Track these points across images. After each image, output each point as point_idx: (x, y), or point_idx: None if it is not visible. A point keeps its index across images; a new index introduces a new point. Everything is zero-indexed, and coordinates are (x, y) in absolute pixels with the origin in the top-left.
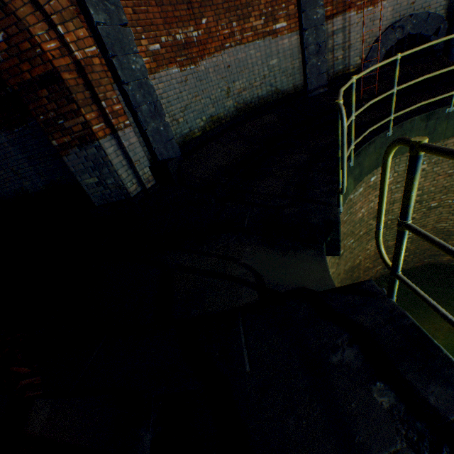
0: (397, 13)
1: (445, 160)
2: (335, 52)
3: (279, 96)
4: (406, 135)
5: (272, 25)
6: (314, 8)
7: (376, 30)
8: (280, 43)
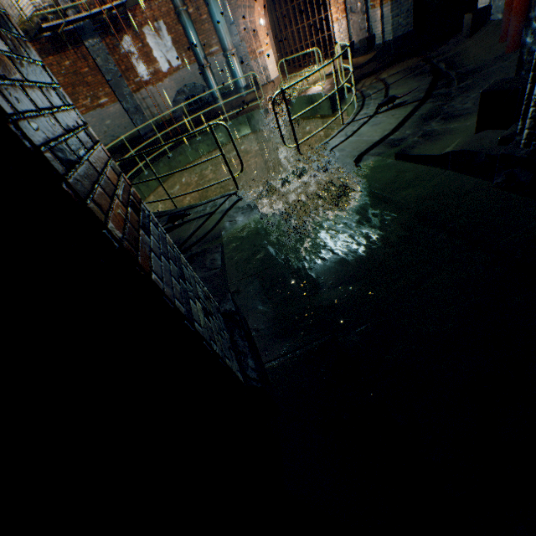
0: (178, 84)
1: (220, 163)
2: (151, 110)
3: (122, 142)
4: (183, 154)
5: (98, 102)
6: (123, 89)
7: (171, 94)
8: (109, 111)
